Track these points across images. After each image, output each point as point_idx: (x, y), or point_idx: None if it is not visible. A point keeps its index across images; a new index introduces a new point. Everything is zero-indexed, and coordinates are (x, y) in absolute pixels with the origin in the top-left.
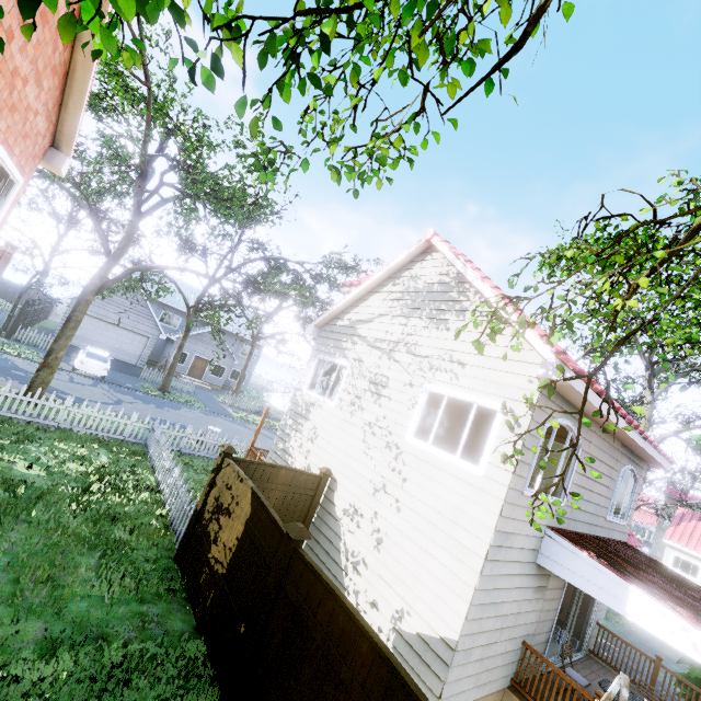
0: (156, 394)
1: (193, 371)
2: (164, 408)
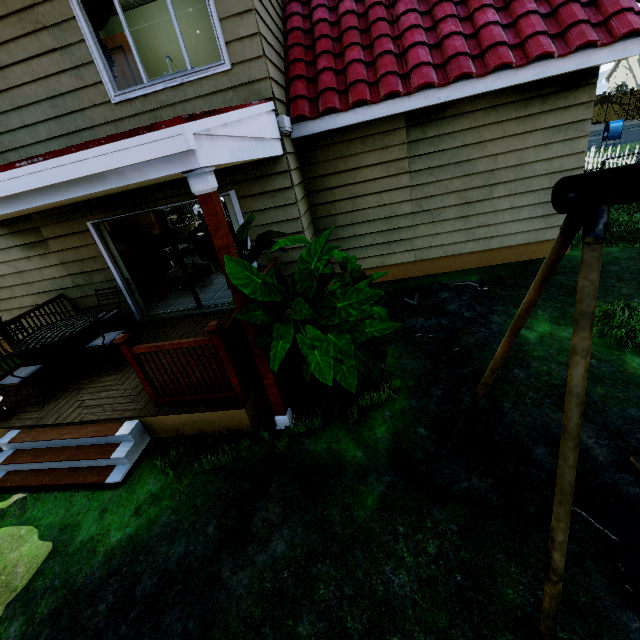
0: None
1: None
2: None
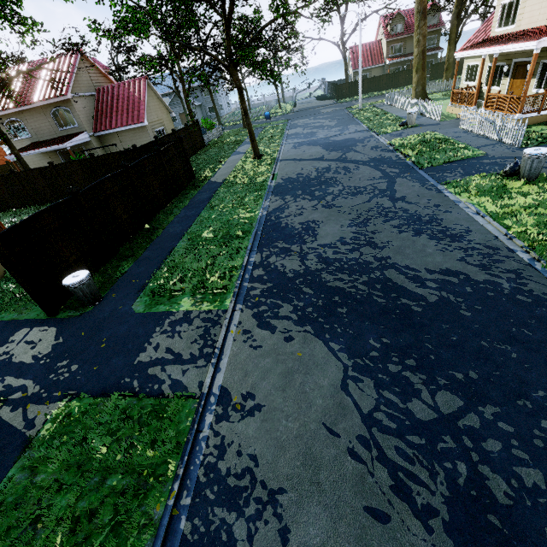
0: None
1: (183, 122)
2: None
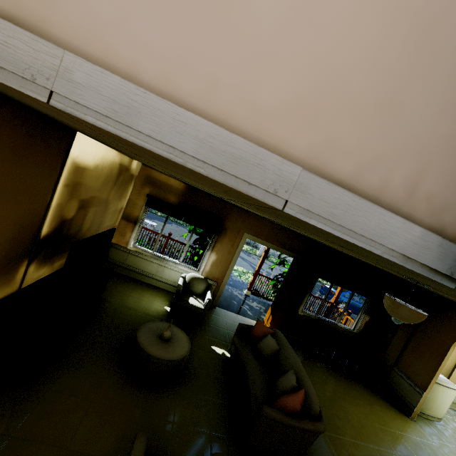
0: (161, 215)
1: None
2: (154, 220)
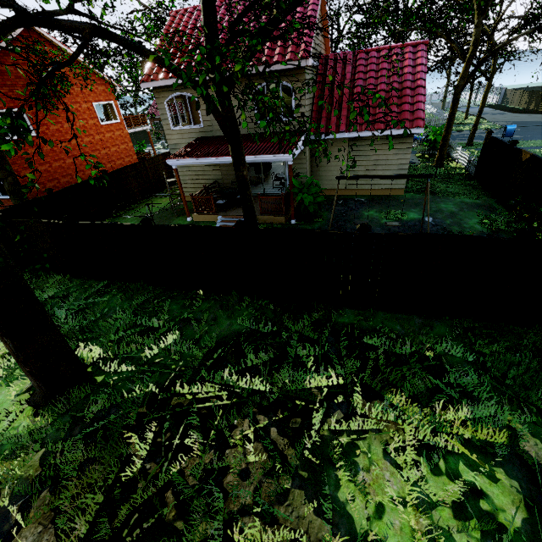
0: None
1: None
2: None
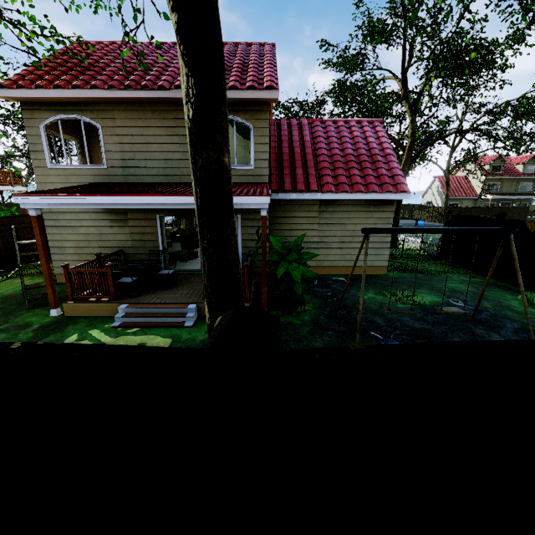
0: None
1: None
2: None
